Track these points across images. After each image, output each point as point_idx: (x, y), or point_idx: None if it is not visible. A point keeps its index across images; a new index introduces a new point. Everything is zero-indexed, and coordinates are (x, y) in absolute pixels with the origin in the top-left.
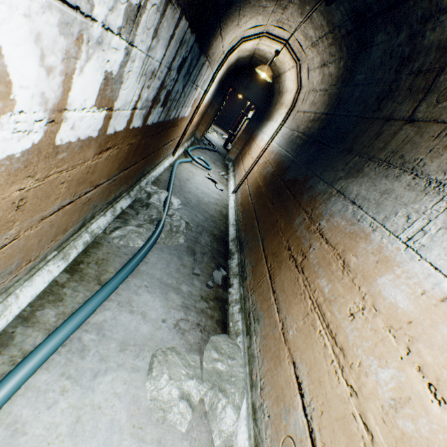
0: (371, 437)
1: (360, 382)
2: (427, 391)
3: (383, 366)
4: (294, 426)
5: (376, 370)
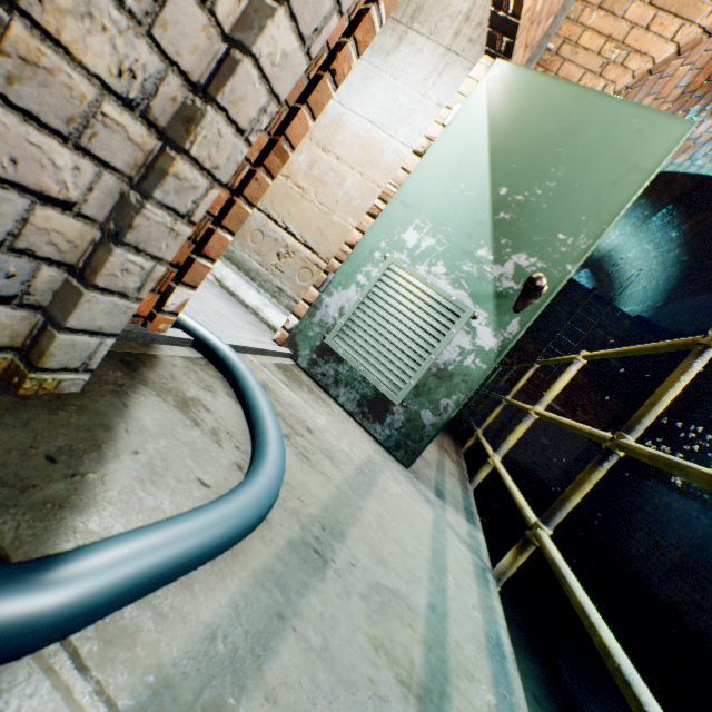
0: (303, 190)
1: (291, 171)
2: (322, 153)
3: (301, 155)
4: (256, 224)
5: (297, 159)
